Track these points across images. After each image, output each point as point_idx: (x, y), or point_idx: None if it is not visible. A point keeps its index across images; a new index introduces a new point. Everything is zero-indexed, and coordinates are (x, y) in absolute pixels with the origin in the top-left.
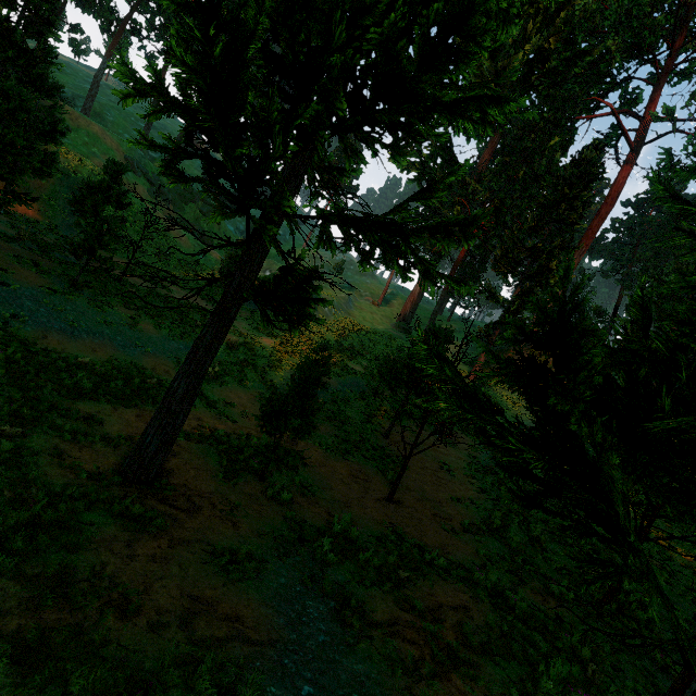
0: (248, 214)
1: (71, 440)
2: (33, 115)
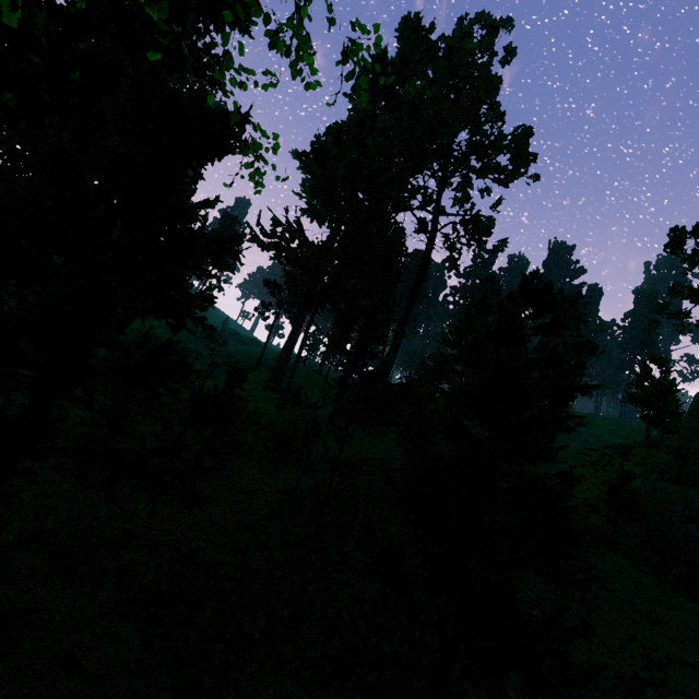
0: None
1: None
2: None
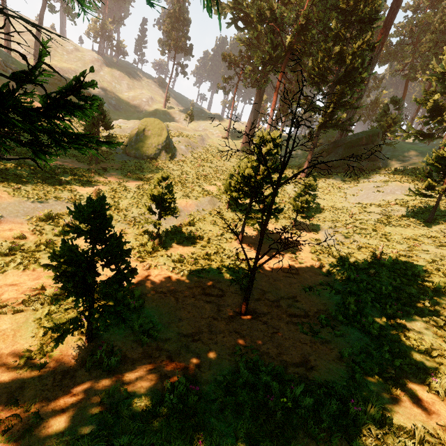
0: None
1: None
2: None
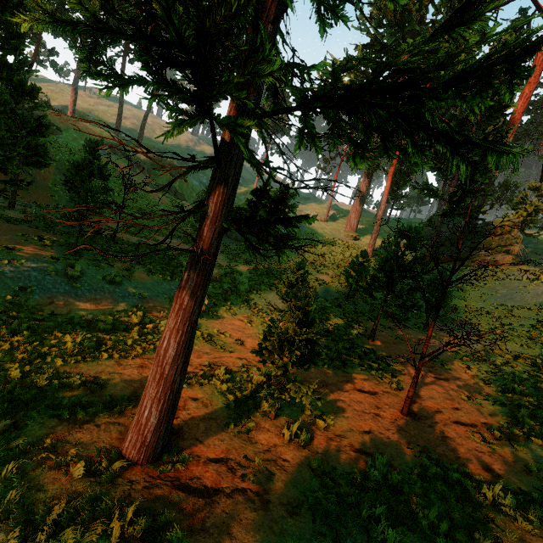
0: (210, 116)
1: (70, 418)
2: (22, 117)
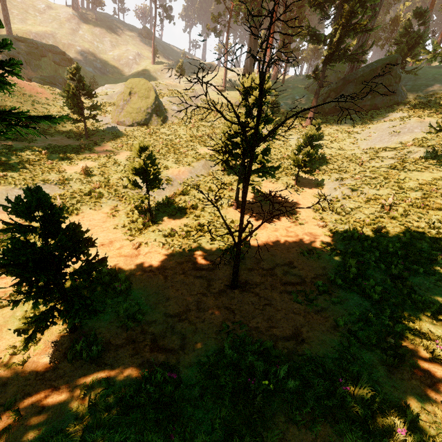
0: None
1: None
2: None
